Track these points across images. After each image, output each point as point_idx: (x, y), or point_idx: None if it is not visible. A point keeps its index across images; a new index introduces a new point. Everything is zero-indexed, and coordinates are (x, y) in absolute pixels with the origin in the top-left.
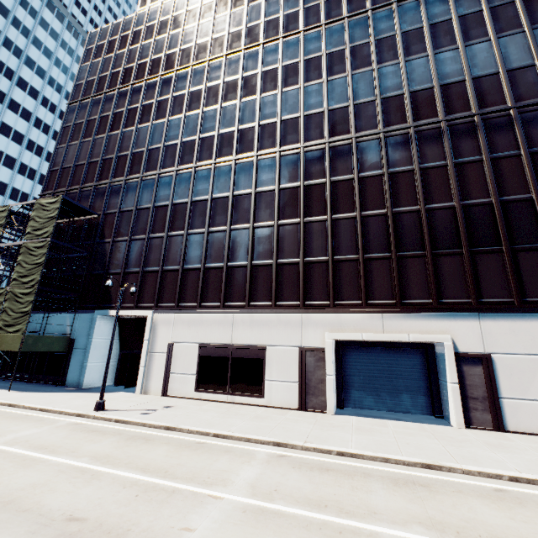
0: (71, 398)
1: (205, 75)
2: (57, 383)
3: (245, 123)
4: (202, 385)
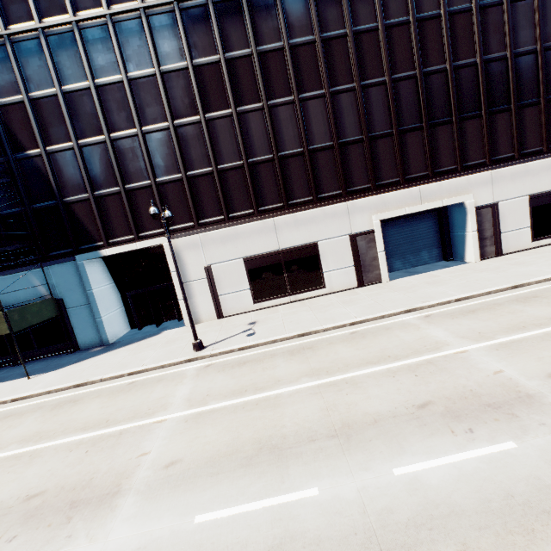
0: (133, 354)
1: None
2: (66, 351)
3: None
4: (258, 296)
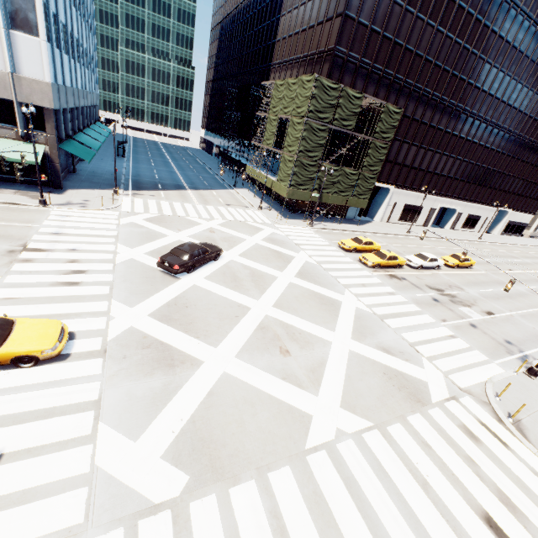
0: (383, 228)
1: (482, 1)
2: (341, 217)
3: (471, 79)
4: (399, 219)
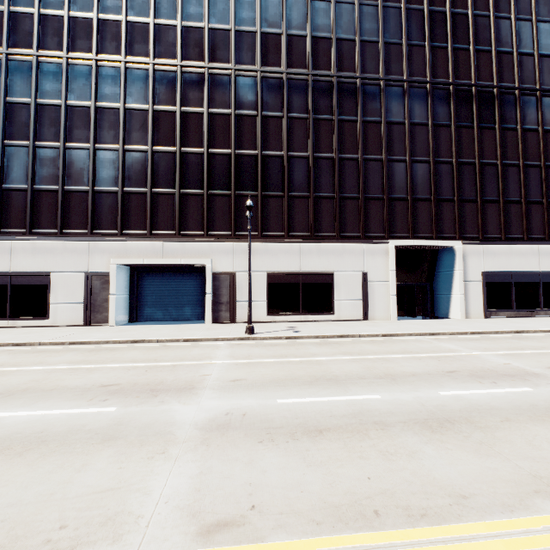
0: None
1: None
2: None
3: (19, 5)
4: None
